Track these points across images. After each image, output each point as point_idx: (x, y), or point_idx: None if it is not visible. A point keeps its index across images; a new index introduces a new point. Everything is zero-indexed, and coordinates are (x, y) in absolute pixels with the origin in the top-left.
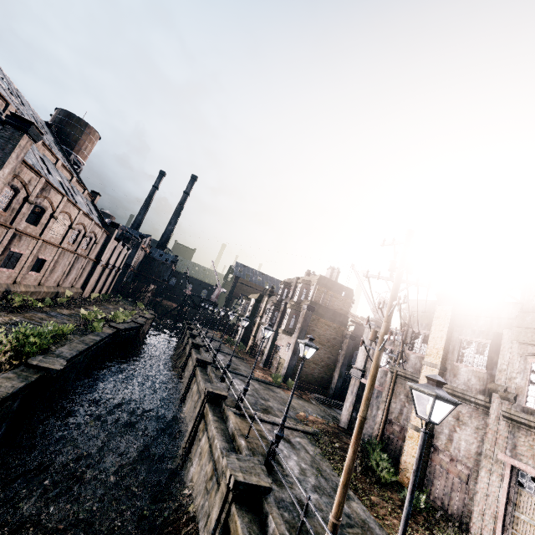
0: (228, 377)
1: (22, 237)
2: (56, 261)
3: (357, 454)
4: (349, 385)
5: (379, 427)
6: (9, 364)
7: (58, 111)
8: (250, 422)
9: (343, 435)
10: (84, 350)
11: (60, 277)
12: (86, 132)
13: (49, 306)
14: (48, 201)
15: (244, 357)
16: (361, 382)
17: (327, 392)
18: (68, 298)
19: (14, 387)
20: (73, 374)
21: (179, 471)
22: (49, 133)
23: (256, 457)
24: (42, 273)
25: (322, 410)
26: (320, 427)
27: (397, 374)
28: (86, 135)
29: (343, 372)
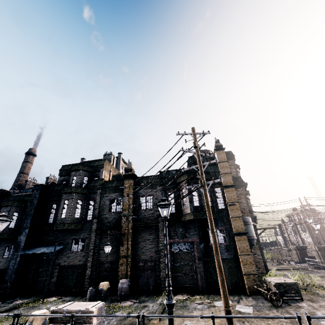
0: None
1: None
2: None
3: None
4: None
5: None
6: None
7: None
8: None
9: None
10: None
11: None
12: None
13: None
14: None
15: None
16: None
17: None
18: None
19: None
20: None
21: None
22: None
23: None
24: None
25: None
26: None
27: None
28: None
29: None
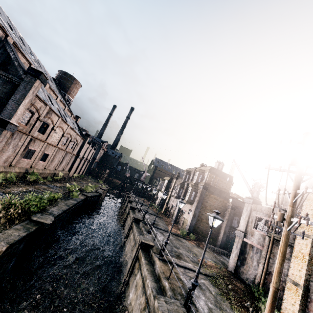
0: (152, 230)
1: (35, 141)
2: (54, 155)
3: (245, 295)
4: (230, 239)
5: (261, 276)
6: (20, 218)
7: (59, 72)
8: (170, 268)
9: (232, 278)
10: (66, 210)
11: (56, 164)
12: (74, 83)
13: (49, 181)
14: (50, 120)
15: (161, 216)
16: (243, 240)
17: (216, 243)
18: (60, 177)
19: (19, 236)
20: (59, 224)
21: (121, 294)
22: (54, 83)
23: (176, 297)
24: (46, 162)
25: (214, 257)
26: (216, 271)
27: (274, 239)
28: (74, 85)
29: (226, 230)
